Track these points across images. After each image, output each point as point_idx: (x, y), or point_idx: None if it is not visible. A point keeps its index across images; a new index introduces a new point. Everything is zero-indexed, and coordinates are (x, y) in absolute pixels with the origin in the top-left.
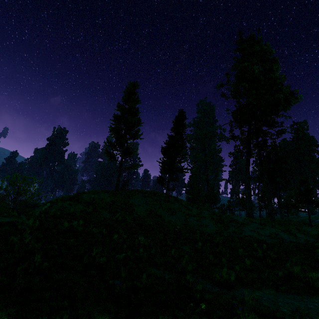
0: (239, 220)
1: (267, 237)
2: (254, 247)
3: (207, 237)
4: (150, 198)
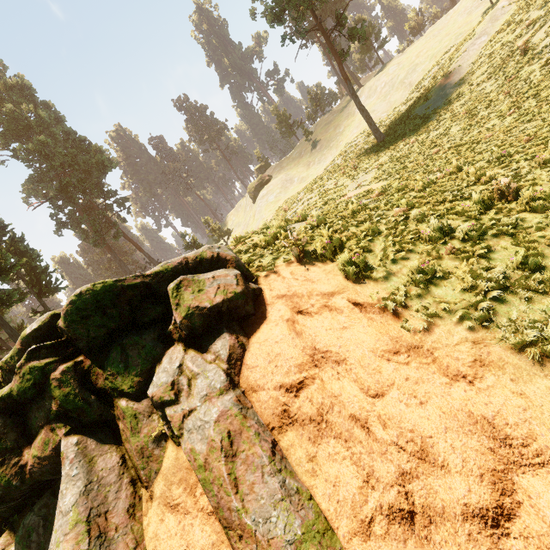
0: None
1: None
2: None
3: None
4: None
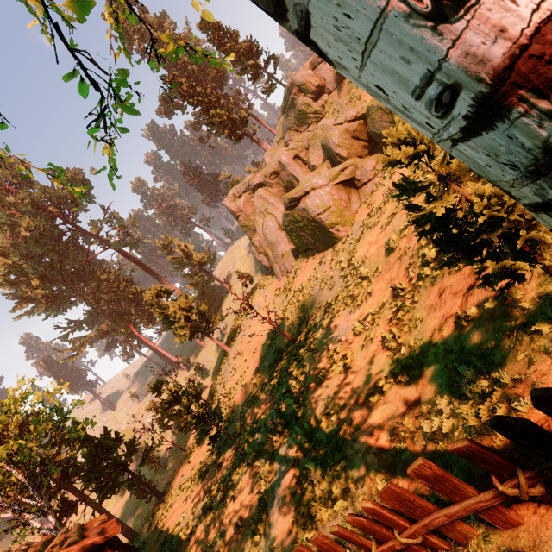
0: None
1: None
2: None
3: None
4: None
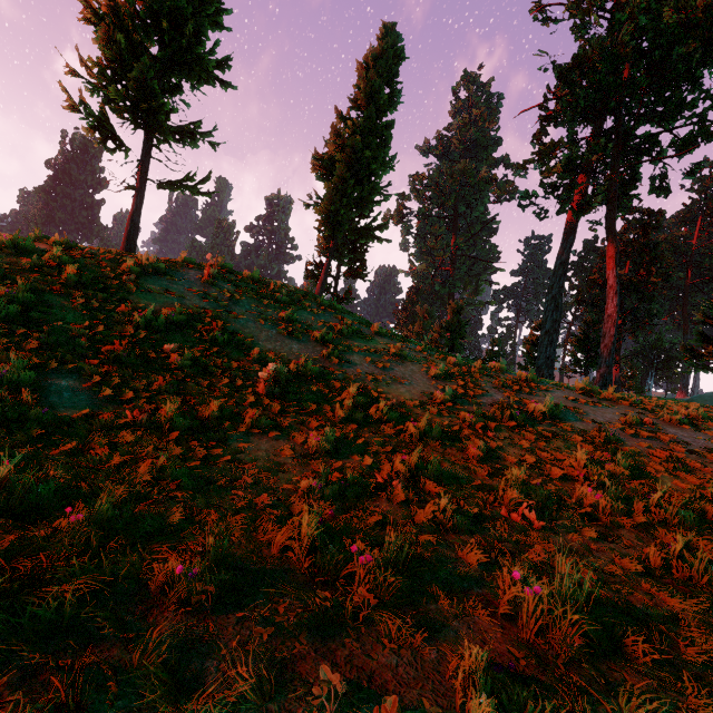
0: (520, 378)
1: (617, 428)
2: (577, 463)
3: (385, 412)
4: (228, 284)
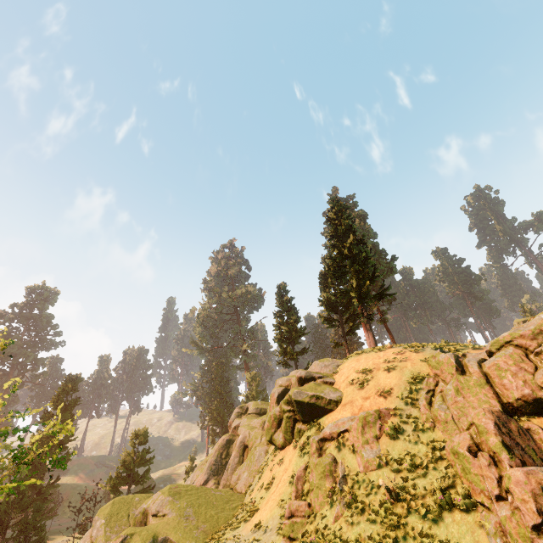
0: None
1: None
2: None
3: None
4: None
